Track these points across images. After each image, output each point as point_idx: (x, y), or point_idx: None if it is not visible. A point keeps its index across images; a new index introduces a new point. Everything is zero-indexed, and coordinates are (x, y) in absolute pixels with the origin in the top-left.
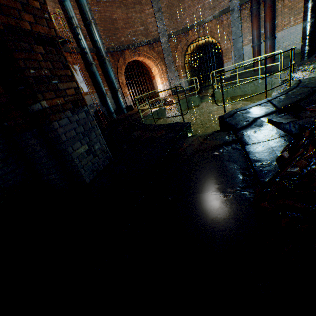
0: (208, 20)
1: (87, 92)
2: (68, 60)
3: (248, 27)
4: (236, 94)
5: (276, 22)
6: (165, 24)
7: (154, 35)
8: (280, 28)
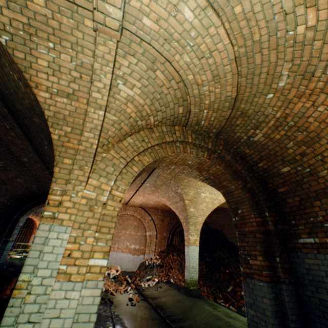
0: None
1: None
2: None
3: None
4: None
5: None
6: None
7: None
8: None
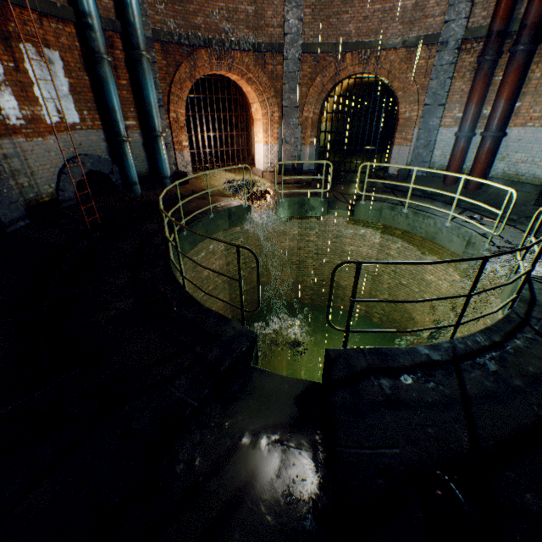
0: (391, 46)
1: (75, 124)
2: (28, 32)
3: (461, 92)
4: (396, 225)
5: (517, 105)
6: (303, 19)
7: (273, 34)
8: (520, 120)
